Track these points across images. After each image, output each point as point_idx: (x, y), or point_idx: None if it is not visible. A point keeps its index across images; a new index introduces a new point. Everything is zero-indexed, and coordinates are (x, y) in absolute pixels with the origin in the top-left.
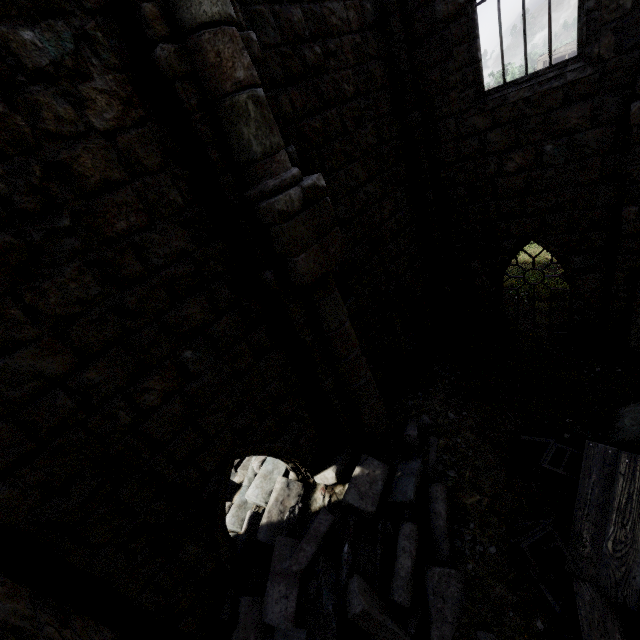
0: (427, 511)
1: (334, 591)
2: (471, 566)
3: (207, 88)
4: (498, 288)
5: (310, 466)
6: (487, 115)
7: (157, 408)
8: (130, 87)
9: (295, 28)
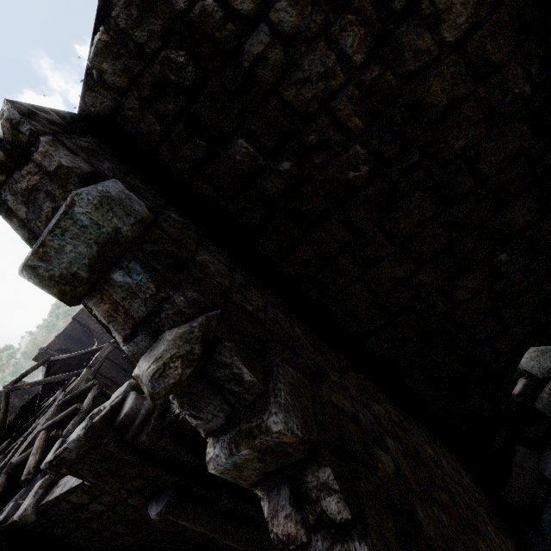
0: None
1: None
2: None
3: None
4: None
5: None
6: None
7: (466, 301)
8: None
9: None
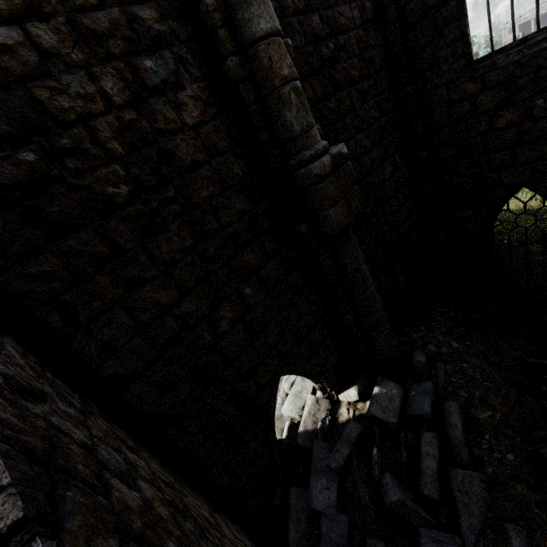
0: (442, 424)
1: (368, 486)
2: (491, 470)
3: (260, 86)
4: (490, 233)
5: (335, 386)
6: (477, 81)
7: (228, 332)
8: (208, 92)
9: (314, 31)
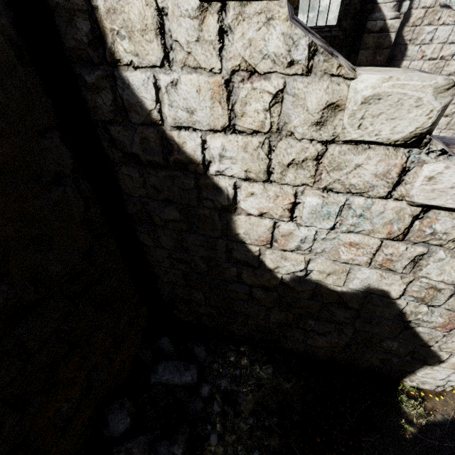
0: None
1: None
2: None
3: None
4: None
5: None
6: None
7: None
8: None
9: None
